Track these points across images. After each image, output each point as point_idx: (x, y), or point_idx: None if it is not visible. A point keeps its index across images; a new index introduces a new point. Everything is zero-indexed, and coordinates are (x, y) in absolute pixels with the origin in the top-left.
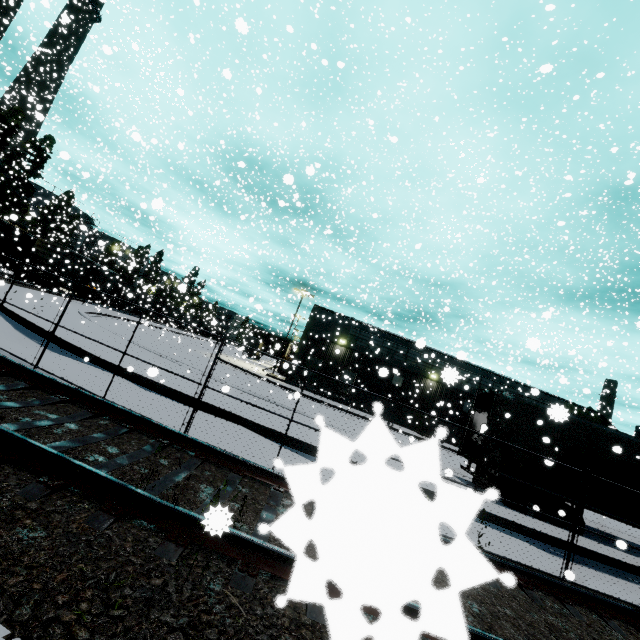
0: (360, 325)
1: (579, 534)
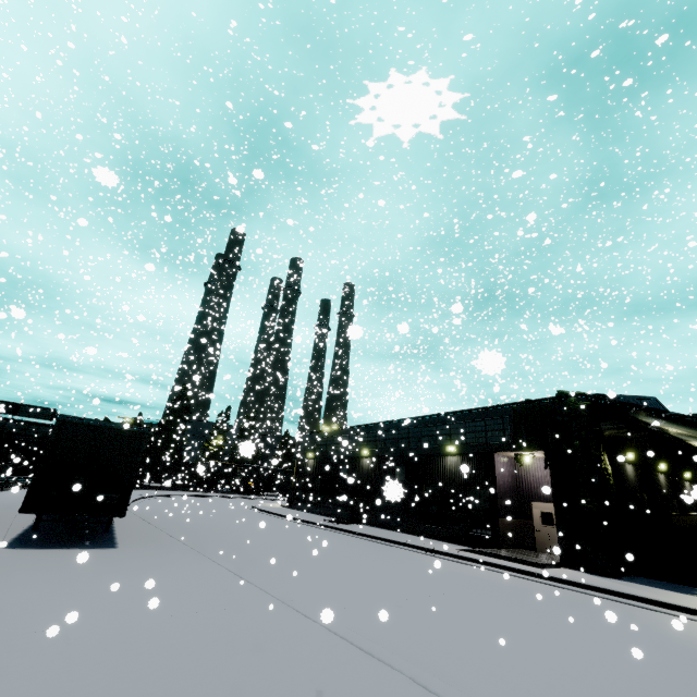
0: (319, 434)
1: None
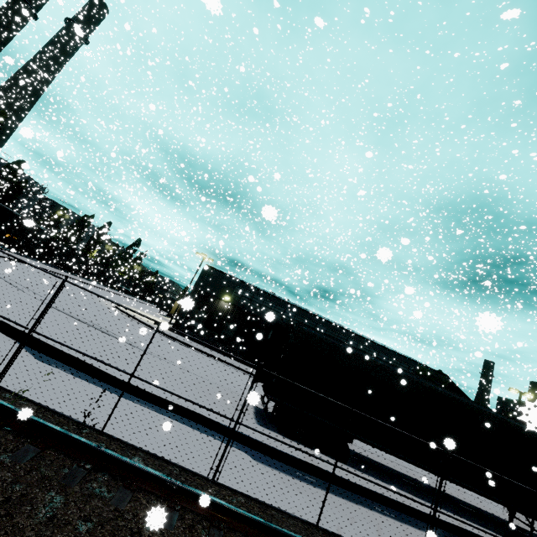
0: (244, 285)
1: (343, 462)
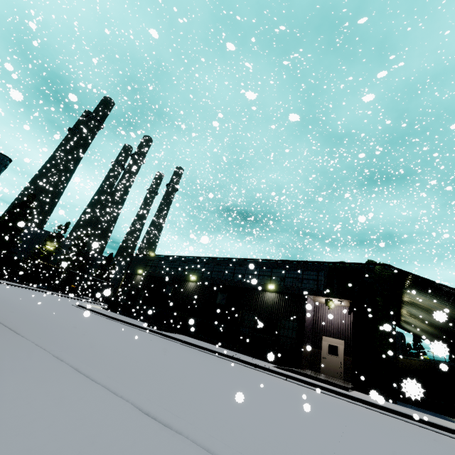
0: (152, 257)
1: None
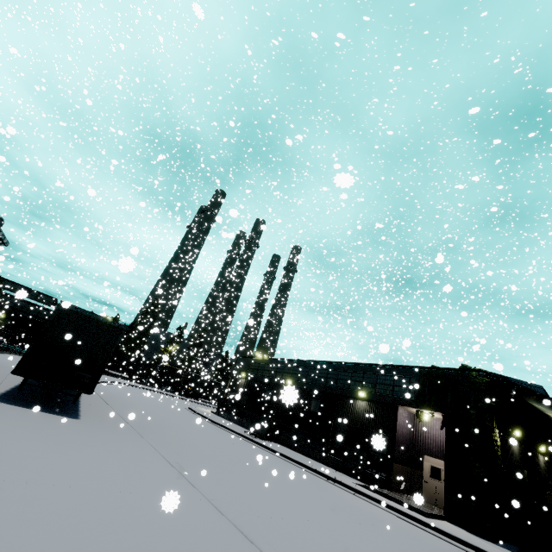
0: (254, 359)
1: None
